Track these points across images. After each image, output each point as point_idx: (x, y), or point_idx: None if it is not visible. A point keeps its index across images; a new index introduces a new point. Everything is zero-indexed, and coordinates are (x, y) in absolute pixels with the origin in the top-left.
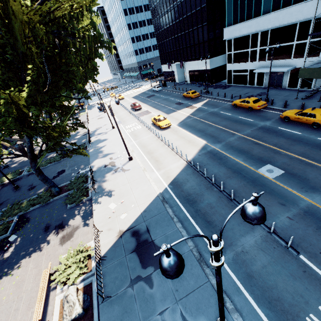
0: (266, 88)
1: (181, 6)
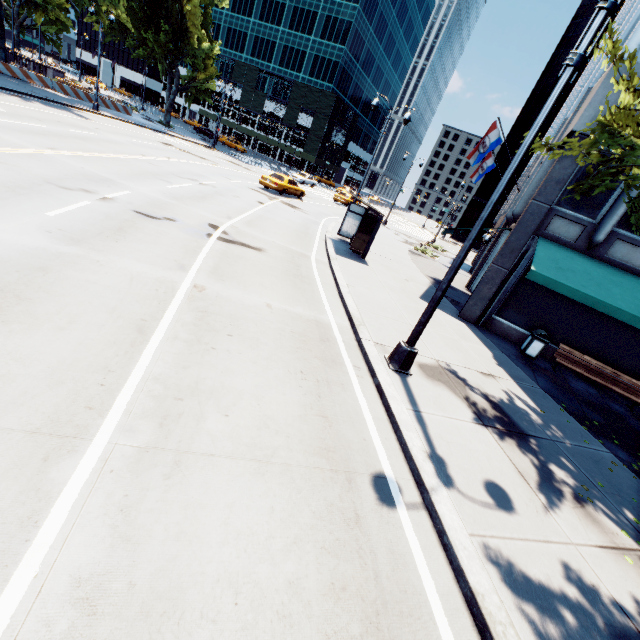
0: None
1: None
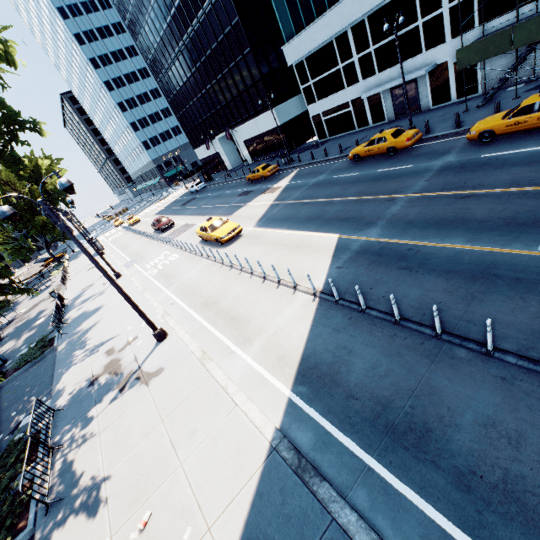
0: (392, 121)
1: (197, 38)
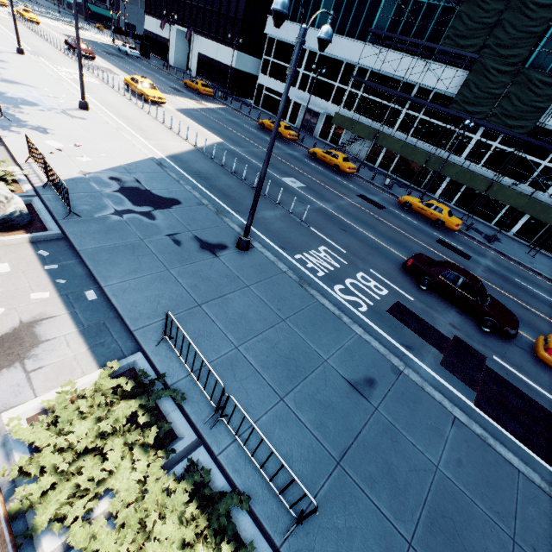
0: (298, 128)
1: None
